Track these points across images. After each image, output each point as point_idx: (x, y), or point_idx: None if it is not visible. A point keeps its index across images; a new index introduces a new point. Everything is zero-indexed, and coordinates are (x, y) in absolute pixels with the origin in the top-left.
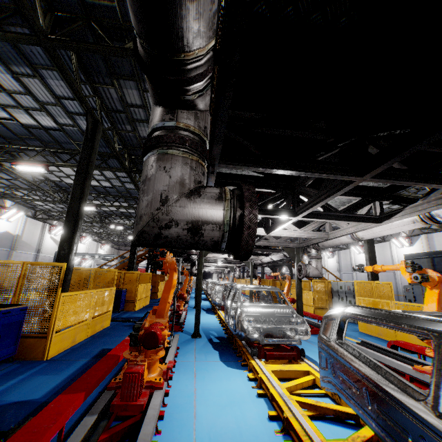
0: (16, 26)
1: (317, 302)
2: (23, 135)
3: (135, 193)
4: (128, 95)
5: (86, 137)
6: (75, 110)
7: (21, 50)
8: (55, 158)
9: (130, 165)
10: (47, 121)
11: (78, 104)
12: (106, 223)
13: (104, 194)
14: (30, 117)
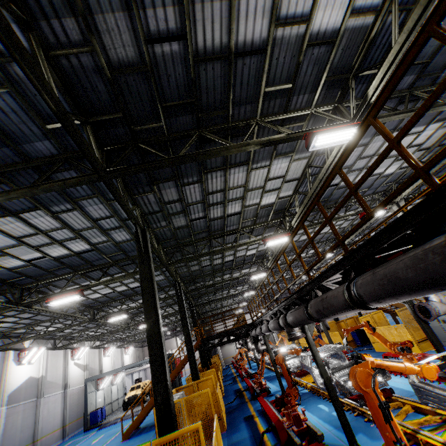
0: (62, 171)
1: (414, 334)
2: (53, 268)
3: (164, 283)
4: (165, 195)
5: (140, 249)
6: (111, 226)
7: (64, 190)
8: (88, 279)
9: (165, 258)
10: (81, 245)
11: (114, 219)
12: (133, 325)
13: (131, 295)
14: (63, 248)
